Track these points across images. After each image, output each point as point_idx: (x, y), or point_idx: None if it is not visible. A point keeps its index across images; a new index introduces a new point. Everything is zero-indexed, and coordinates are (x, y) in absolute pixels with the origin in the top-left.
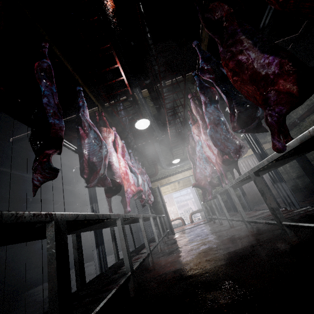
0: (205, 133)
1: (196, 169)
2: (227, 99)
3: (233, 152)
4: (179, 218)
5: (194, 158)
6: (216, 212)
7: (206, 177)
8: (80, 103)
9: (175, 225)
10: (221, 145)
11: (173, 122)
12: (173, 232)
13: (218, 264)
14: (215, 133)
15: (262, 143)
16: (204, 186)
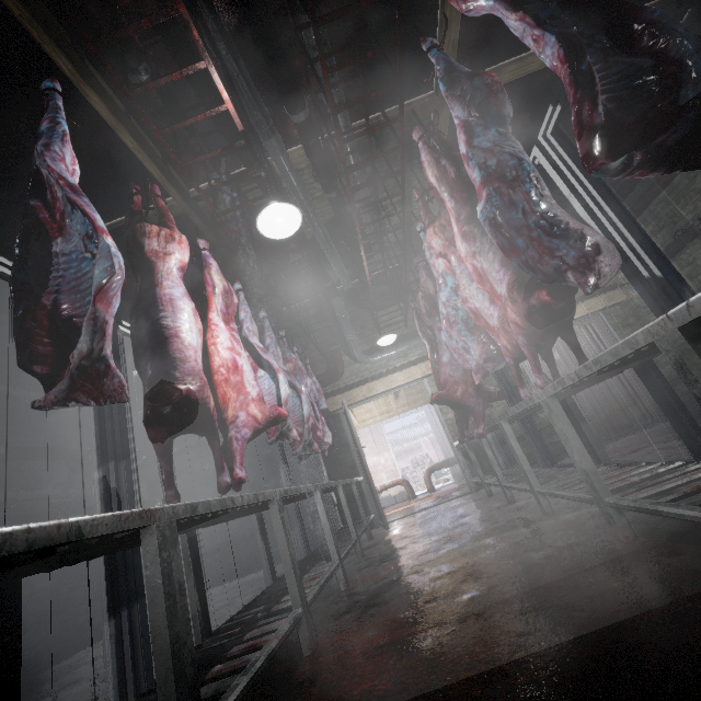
0: (467, 235)
1: (438, 355)
2: (565, 46)
3: (577, 270)
4: (401, 482)
5: (434, 327)
6: (495, 470)
7: (468, 376)
8: (42, 125)
9: (391, 499)
10: (530, 251)
11: (378, 242)
12: (385, 523)
13: None
14: (508, 211)
15: (603, 290)
16: (464, 401)
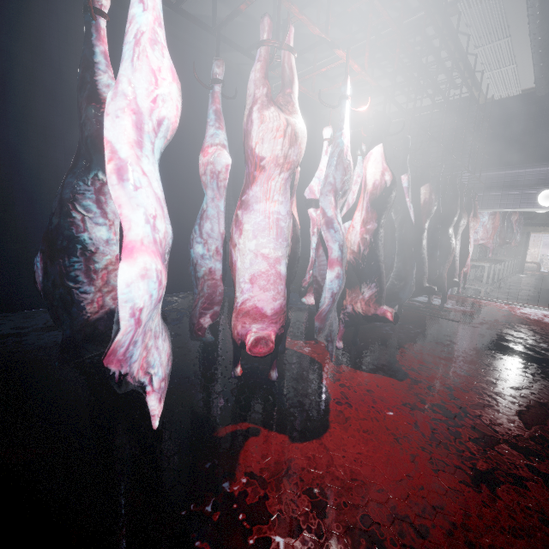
0: None
1: None
2: None
3: None
4: (536, 263)
5: None
6: None
7: None
8: None
9: (525, 267)
10: None
11: None
12: (522, 273)
13: (539, 287)
14: None
15: None
16: None
